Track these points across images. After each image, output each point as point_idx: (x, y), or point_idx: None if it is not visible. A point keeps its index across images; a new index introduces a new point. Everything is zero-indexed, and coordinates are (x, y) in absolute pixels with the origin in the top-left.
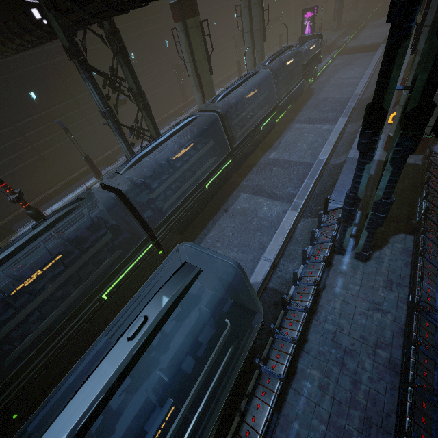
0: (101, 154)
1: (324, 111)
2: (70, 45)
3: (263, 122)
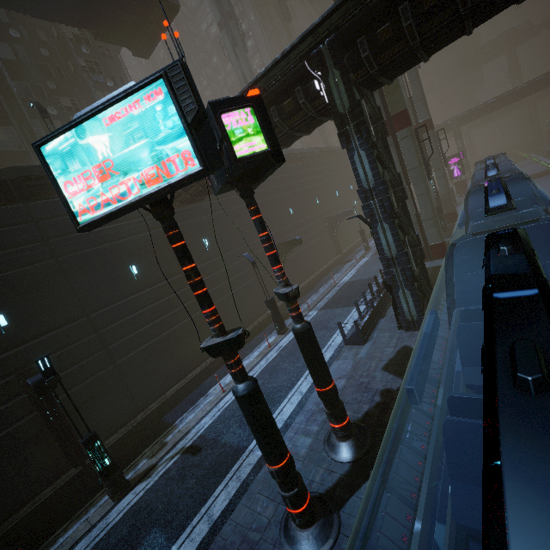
0: (262, 313)
1: None
2: (352, 106)
3: None
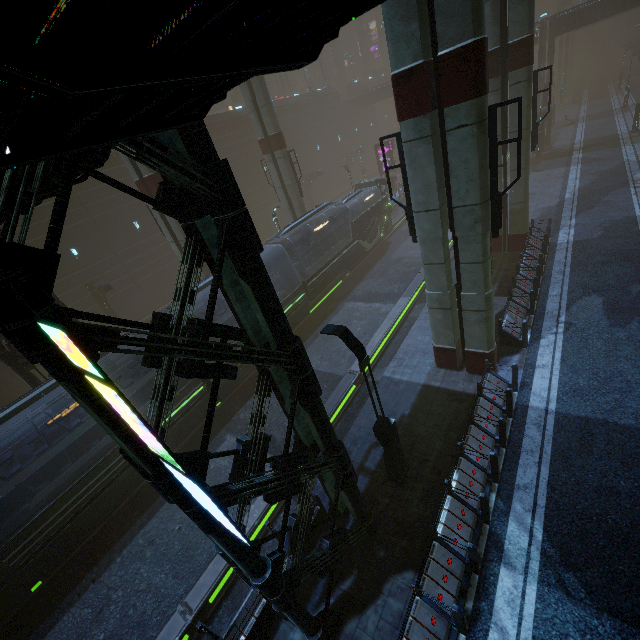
0: None
1: (392, 280)
2: None
3: None
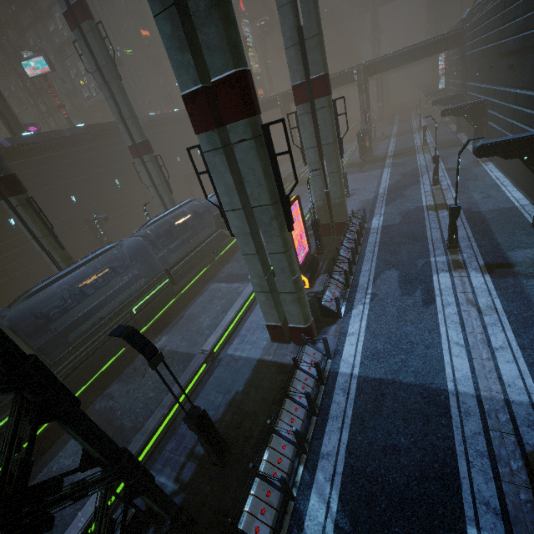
0: None
1: None
2: None
3: (136, 303)
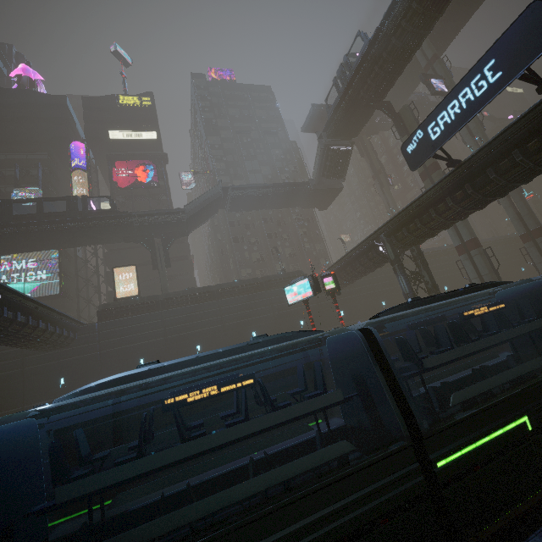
0: None
1: None
2: (395, 258)
3: None
